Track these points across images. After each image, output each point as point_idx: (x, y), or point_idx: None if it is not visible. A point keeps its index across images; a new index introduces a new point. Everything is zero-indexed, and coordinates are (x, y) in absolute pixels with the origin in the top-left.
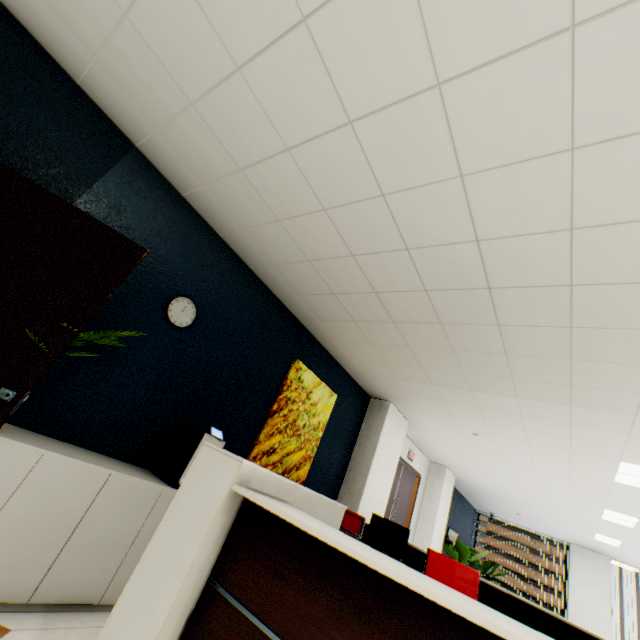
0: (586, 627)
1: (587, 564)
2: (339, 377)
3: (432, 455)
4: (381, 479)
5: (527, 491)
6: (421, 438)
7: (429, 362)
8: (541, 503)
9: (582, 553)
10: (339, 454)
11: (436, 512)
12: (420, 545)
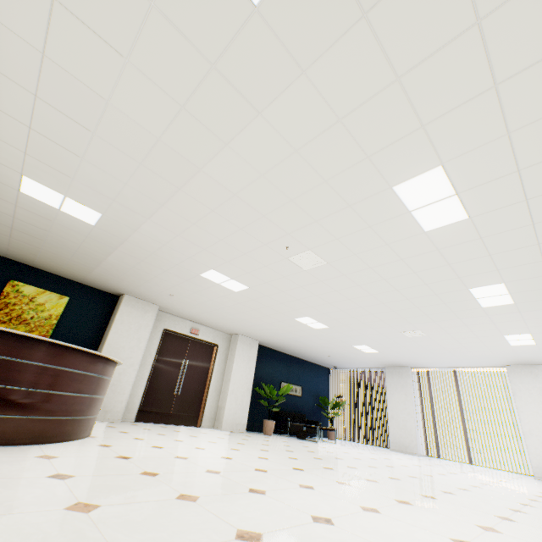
0: (399, 422)
1: (396, 378)
2: (72, 287)
3: (219, 328)
4: (127, 343)
5: (275, 329)
6: (187, 316)
7: (63, 254)
8: (298, 336)
9: (392, 371)
10: (87, 334)
11: (232, 366)
12: (224, 391)
